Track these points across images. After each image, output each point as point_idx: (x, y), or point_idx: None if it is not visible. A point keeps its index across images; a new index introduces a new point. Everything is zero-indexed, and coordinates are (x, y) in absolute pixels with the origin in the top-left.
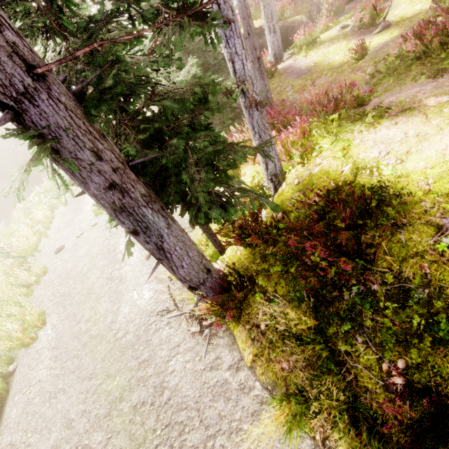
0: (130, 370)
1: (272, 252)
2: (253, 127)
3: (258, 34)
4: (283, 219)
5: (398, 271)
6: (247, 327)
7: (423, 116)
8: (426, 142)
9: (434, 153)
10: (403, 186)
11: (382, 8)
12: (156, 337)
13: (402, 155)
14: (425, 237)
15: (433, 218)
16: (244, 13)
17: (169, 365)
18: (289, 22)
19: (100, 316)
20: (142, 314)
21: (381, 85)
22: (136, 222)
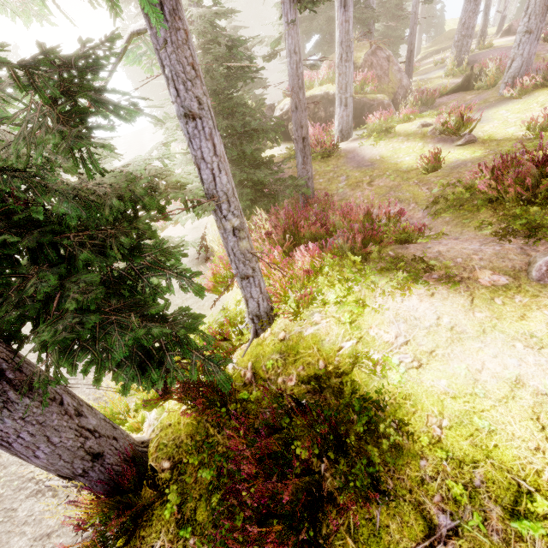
0: None
1: (212, 441)
2: (229, 253)
3: (330, 101)
4: (250, 385)
5: None
6: None
7: (468, 298)
8: (459, 346)
9: (463, 373)
10: (408, 414)
11: (470, 119)
12: (26, 506)
13: (423, 354)
14: (407, 538)
15: (428, 502)
16: (295, 82)
17: None
18: (368, 98)
19: None
20: None
21: (443, 215)
22: None
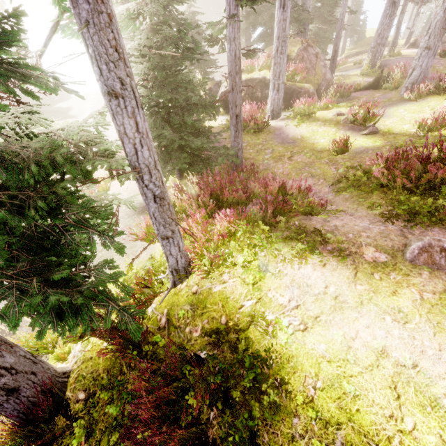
0: None
1: (123, 379)
2: (151, 216)
3: (266, 84)
4: (163, 330)
5: None
6: None
7: (353, 271)
8: (339, 314)
9: (340, 340)
10: (289, 373)
11: (375, 114)
12: None
13: (309, 319)
14: None
15: None
16: (233, 67)
17: None
18: (297, 86)
19: None
20: None
21: (344, 193)
22: None
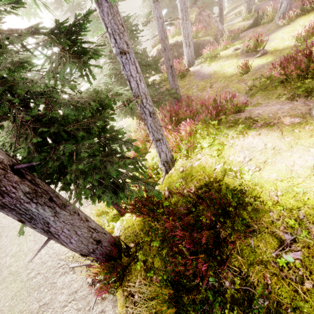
0: (30, 313)
1: (155, 228)
2: (148, 127)
3: (179, 45)
4: (168, 198)
5: (246, 274)
6: (125, 293)
7: (279, 132)
8: (279, 156)
9: (284, 168)
10: (258, 193)
11: (262, 41)
12: (61, 280)
13: (260, 164)
14: (269, 248)
15: (277, 231)
16: (162, 35)
17: (64, 310)
18: (201, 40)
19: (23, 253)
20: (55, 257)
21: (256, 96)
22: (19, 215)
